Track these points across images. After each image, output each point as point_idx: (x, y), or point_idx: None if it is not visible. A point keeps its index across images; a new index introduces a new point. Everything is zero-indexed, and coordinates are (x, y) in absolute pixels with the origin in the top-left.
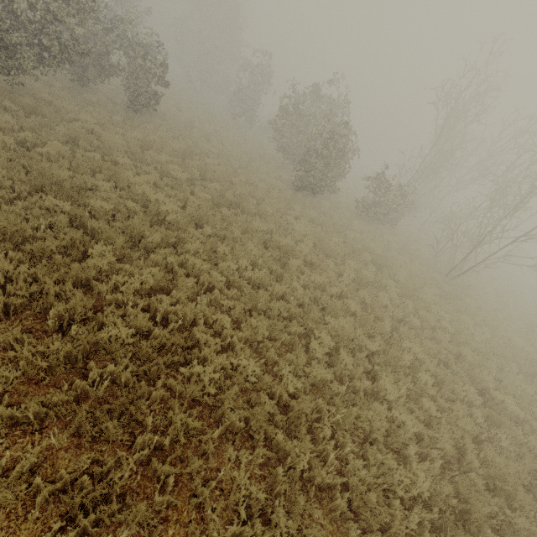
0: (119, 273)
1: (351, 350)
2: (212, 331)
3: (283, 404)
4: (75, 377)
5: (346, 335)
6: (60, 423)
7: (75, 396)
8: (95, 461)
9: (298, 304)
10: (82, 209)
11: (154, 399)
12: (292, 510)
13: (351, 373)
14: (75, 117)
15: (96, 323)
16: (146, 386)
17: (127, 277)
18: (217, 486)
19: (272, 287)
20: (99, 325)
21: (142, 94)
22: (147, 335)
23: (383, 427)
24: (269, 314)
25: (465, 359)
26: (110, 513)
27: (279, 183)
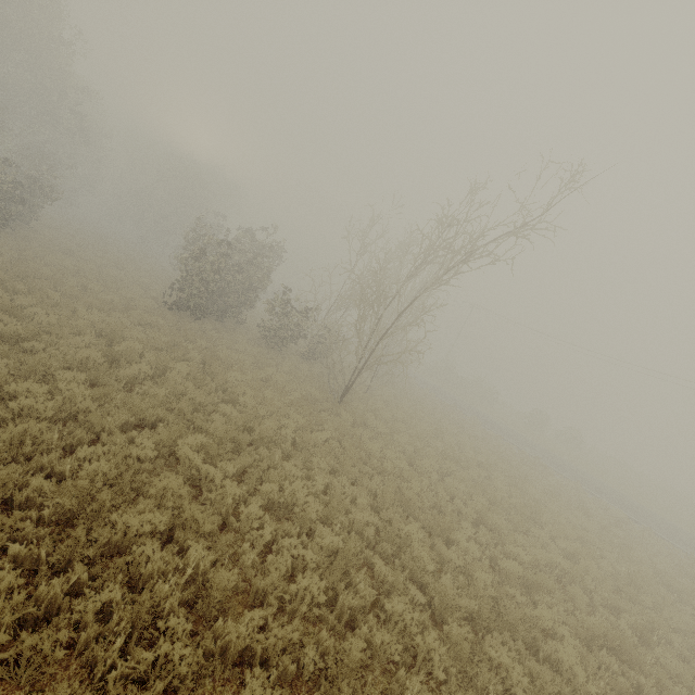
0: None
1: None
2: None
3: None
4: None
5: None
6: None
7: None
8: None
9: None
10: None
11: None
12: None
13: None
14: None
15: None
16: None
17: None
18: None
19: None
20: None
21: None
22: None
23: None
24: None
25: (212, 434)
26: None
27: (143, 298)
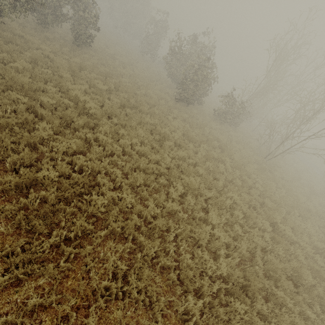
0: (55, 141)
1: (195, 195)
2: (109, 178)
3: (147, 221)
4: (21, 197)
5: (193, 186)
6: (10, 221)
7: (20, 207)
8: (28, 243)
9: (167, 168)
10: (36, 103)
11: (69, 213)
12: (142, 277)
13: (194, 208)
14: (38, 46)
15: (37, 168)
16: (63, 205)
17: (58, 143)
18: (101, 261)
19: (150, 156)
20: (39, 170)
21: (82, 35)
22: (69, 177)
23: (206, 238)
24: (147, 171)
25: (266, 206)
26: (33, 269)
27: (166, 96)
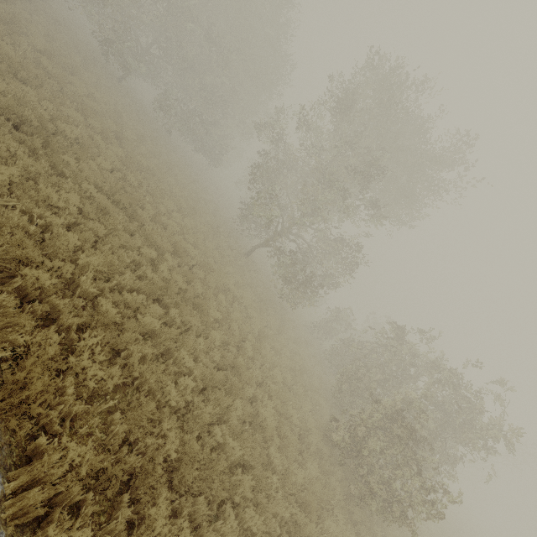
0: None
1: None
2: None
3: None
4: None
5: None
6: None
7: None
8: None
9: None
10: None
11: None
12: None
13: None
14: None
15: None
16: None
17: None
18: None
19: None
20: None
21: None
22: None
23: None
24: None
25: None
26: None
27: None
